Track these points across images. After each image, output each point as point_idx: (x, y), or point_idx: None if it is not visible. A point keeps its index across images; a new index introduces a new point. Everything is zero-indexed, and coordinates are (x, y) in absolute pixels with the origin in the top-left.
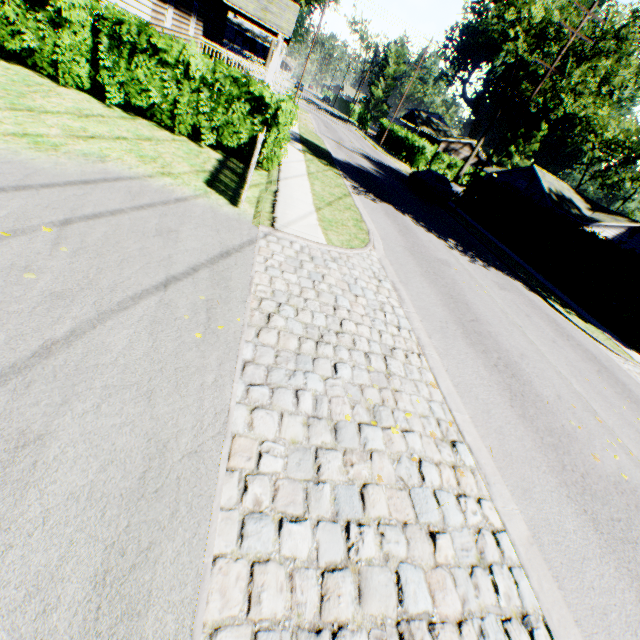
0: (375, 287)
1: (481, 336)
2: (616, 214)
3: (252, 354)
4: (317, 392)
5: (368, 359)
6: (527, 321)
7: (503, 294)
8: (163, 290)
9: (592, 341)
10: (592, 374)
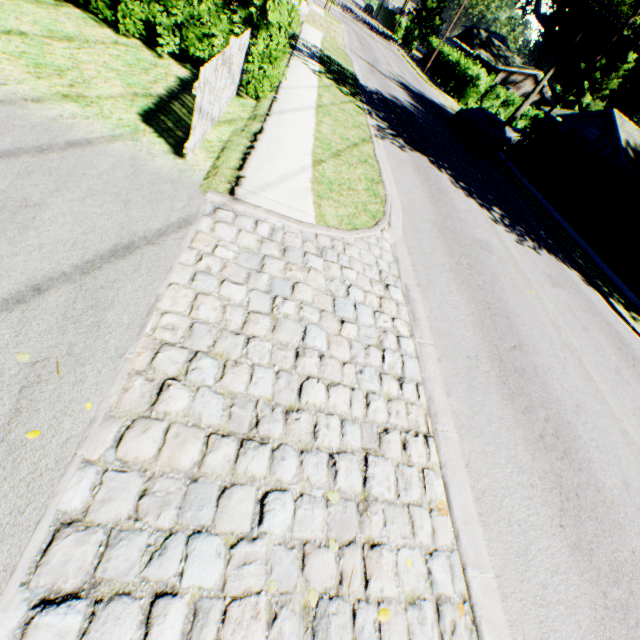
0: (377, 300)
1: (524, 377)
2: None
3: (83, 501)
4: (202, 592)
5: (333, 471)
6: (585, 339)
7: (556, 294)
8: None
9: None
10: None
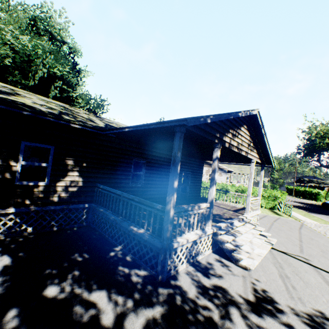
0: None
1: None
2: None
3: (328, 236)
4: None
5: None
6: None
7: None
8: (301, 229)
9: None
10: None
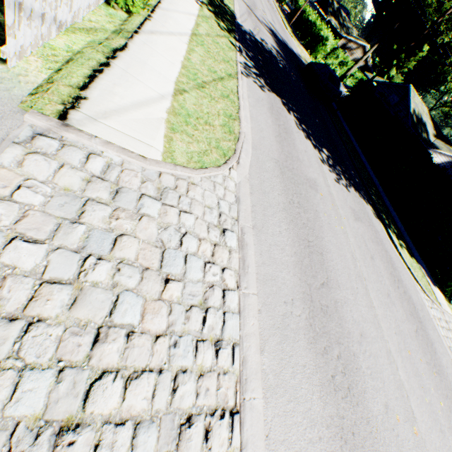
0: (211, 248)
1: (327, 315)
2: (451, 145)
3: None
4: None
5: None
6: (371, 267)
7: (356, 227)
8: None
9: (413, 281)
10: (412, 339)
